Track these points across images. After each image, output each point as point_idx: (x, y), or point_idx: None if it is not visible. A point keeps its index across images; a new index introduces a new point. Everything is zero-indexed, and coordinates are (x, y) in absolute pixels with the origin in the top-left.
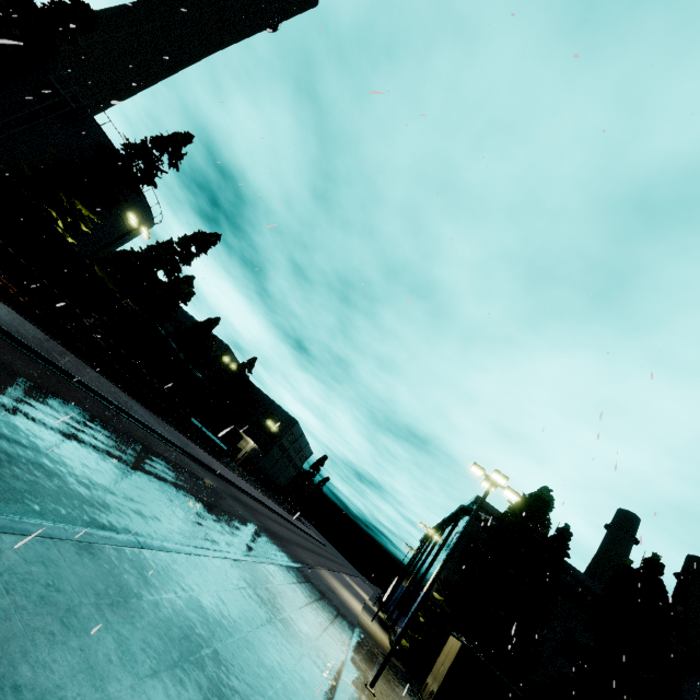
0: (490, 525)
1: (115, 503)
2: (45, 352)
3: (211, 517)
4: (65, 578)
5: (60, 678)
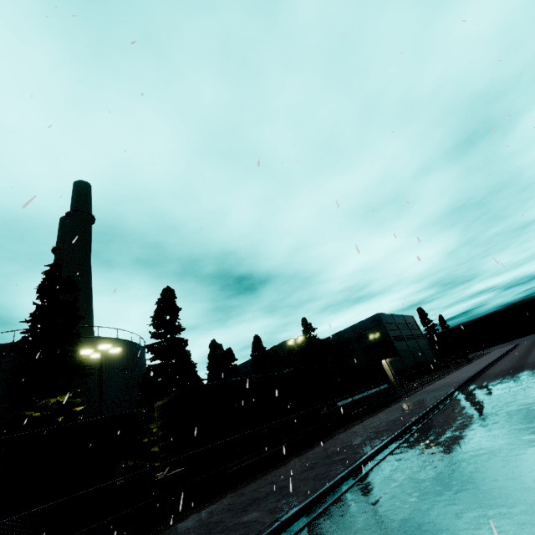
0: None
1: None
2: None
3: None
4: None
5: None
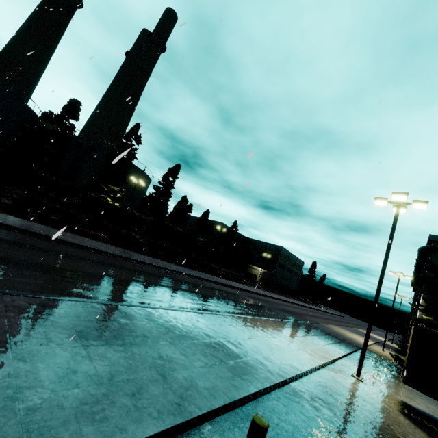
0: None
1: (131, 296)
2: (111, 252)
3: (218, 303)
4: (55, 311)
5: (18, 338)
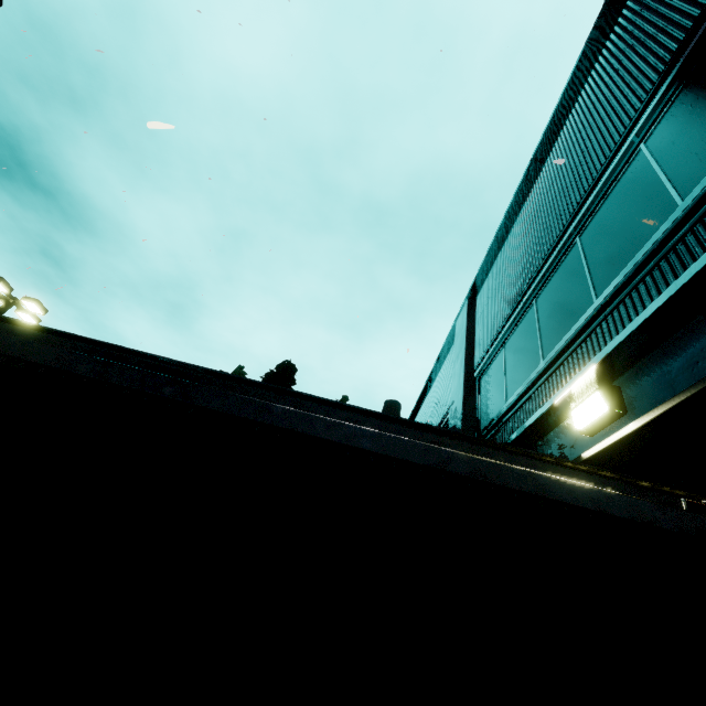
0: None
1: None
2: None
3: None
4: None
5: None
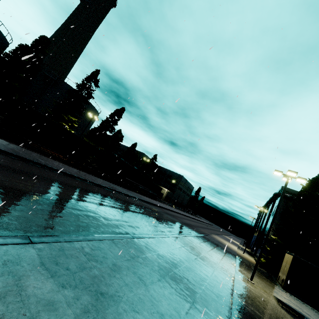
0: (293, 199)
1: (119, 224)
2: (79, 176)
3: (158, 222)
4: (108, 253)
5: (116, 289)
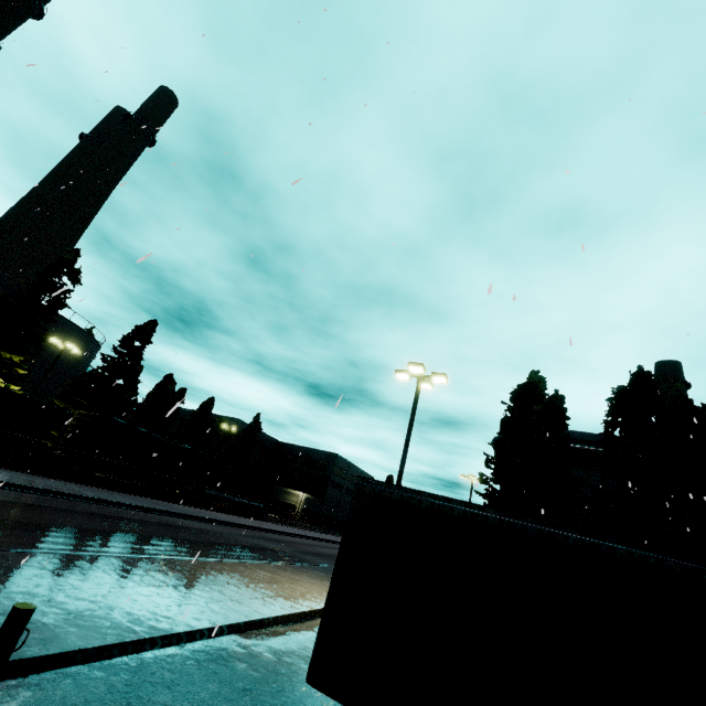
0: None
1: None
2: None
3: (182, 546)
4: None
5: None
